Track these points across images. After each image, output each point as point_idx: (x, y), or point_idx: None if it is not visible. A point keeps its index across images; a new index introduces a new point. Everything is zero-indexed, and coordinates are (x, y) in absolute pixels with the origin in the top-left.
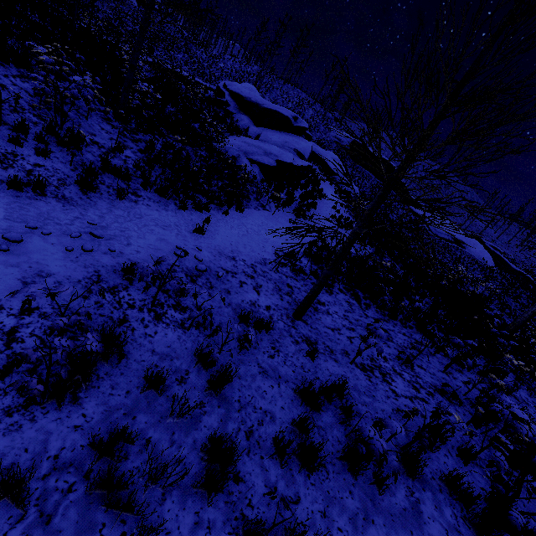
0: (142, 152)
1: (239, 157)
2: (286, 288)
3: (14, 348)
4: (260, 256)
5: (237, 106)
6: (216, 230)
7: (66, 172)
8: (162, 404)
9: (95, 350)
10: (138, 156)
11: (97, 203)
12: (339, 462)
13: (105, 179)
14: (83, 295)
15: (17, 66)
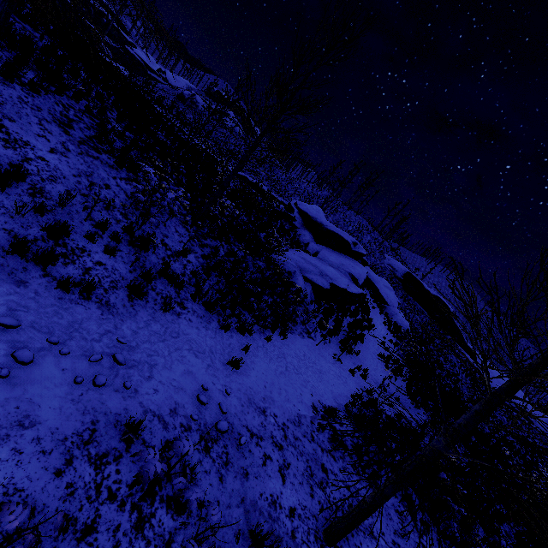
0: (205, 257)
1: (294, 273)
2: (319, 472)
3: None
4: (294, 410)
5: (302, 222)
6: (253, 363)
7: (123, 273)
8: None
9: None
10: (199, 261)
11: (138, 313)
12: None
13: (158, 284)
14: (57, 467)
15: (128, 171)
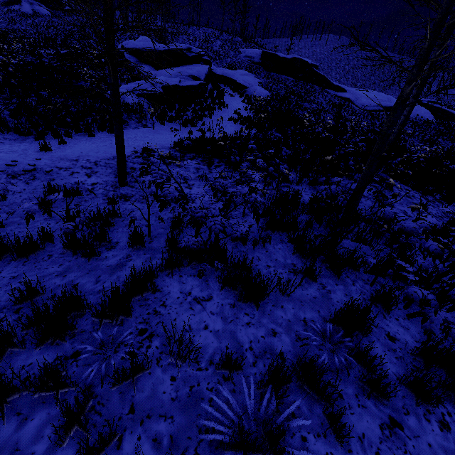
0: (12, 110)
1: (124, 96)
2: (127, 170)
3: None
4: (111, 155)
5: (137, 60)
6: (71, 147)
7: None
8: None
9: None
10: (5, 113)
11: None
12: (71, 252)
13: None
14: None
15: None
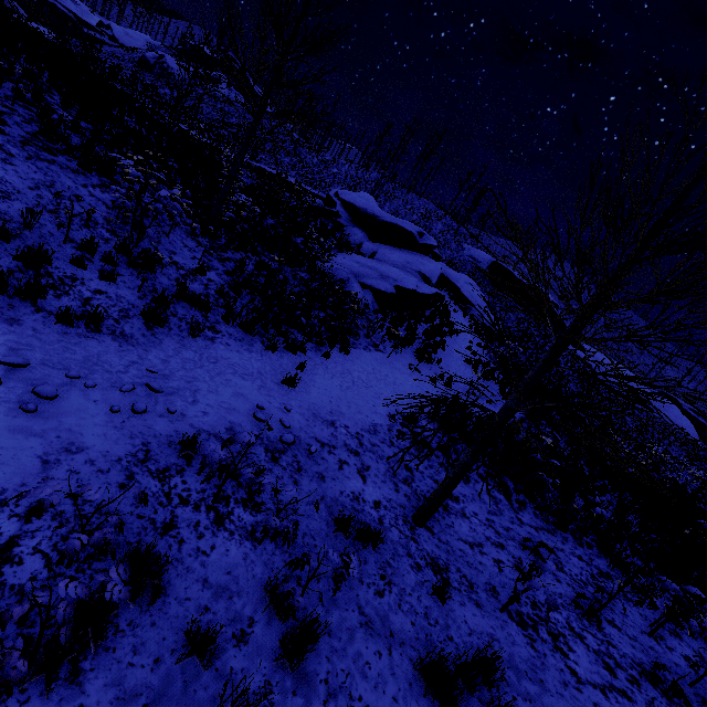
0: (229, 273)
1: (348, 281)
2: (403, 471)
3: (5, 575)
4: (368, 420)
5: (350, 218)
6: (312, 380)
7: (132, 300)
8: (207, 685)
9: (116, 599)
10: (224, 279)
11: (163, 342)
12: None
13: (179, 309)
14: (120, 482)
15: (100, 175)
